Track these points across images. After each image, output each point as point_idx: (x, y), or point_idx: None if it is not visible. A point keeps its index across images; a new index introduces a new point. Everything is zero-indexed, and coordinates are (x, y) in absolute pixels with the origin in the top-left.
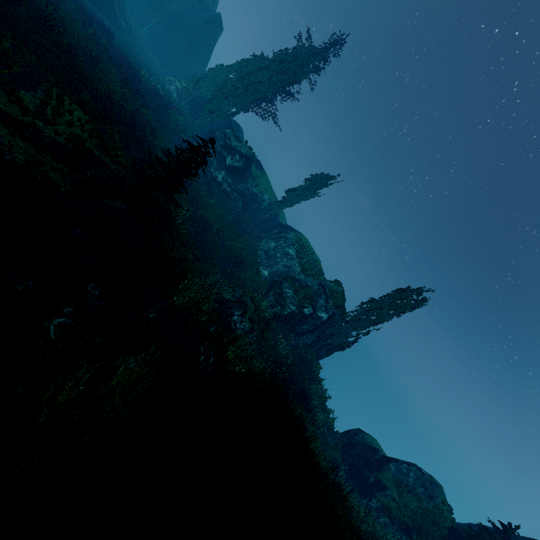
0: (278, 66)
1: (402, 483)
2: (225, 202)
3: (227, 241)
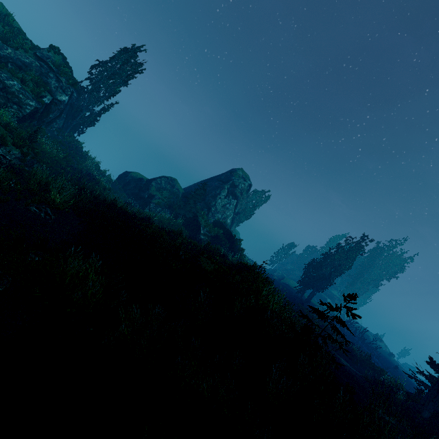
0: None
1: (160, 188)
2: None
3: None
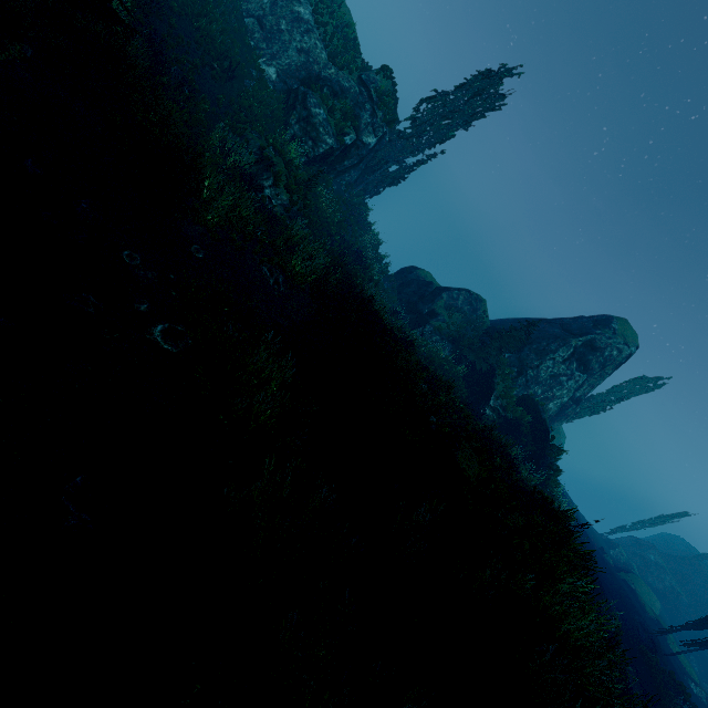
0: None
1: (452, 306)
2: None
3: (192, 22)
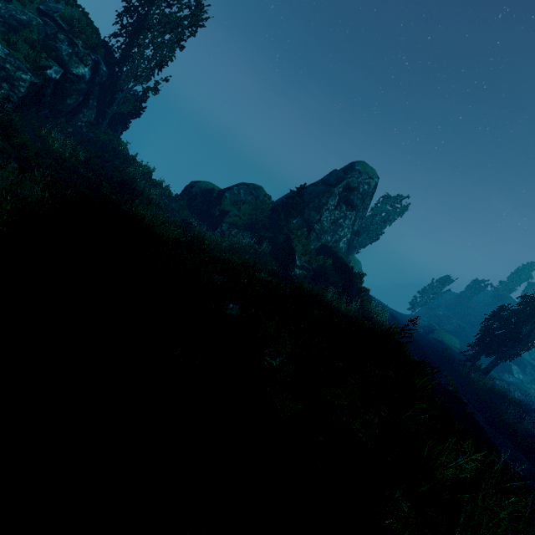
0: None
1: (238, 201)
2: None
3: None
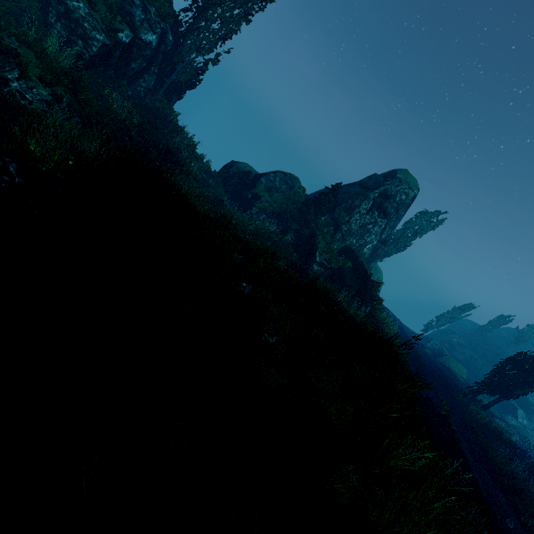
0: None
1: (272, 188)
2: None
3: None
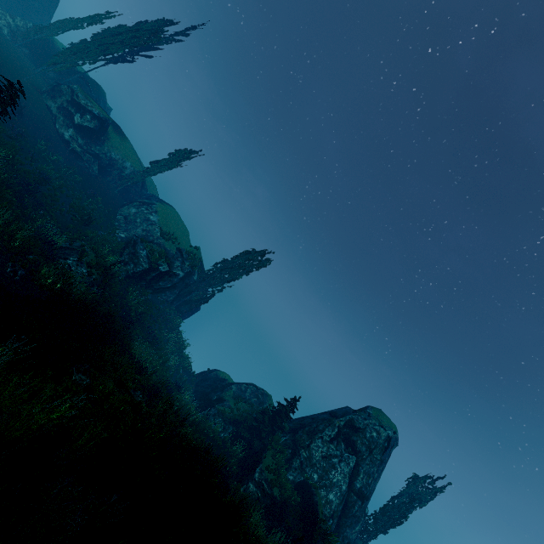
0: (131, 31)
1: (241, 397)
2: (75, 163)
3: (73, 199)
